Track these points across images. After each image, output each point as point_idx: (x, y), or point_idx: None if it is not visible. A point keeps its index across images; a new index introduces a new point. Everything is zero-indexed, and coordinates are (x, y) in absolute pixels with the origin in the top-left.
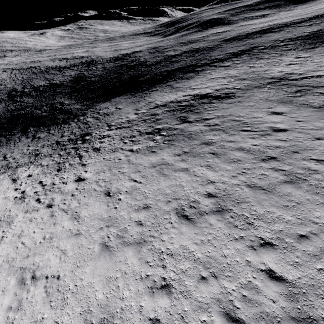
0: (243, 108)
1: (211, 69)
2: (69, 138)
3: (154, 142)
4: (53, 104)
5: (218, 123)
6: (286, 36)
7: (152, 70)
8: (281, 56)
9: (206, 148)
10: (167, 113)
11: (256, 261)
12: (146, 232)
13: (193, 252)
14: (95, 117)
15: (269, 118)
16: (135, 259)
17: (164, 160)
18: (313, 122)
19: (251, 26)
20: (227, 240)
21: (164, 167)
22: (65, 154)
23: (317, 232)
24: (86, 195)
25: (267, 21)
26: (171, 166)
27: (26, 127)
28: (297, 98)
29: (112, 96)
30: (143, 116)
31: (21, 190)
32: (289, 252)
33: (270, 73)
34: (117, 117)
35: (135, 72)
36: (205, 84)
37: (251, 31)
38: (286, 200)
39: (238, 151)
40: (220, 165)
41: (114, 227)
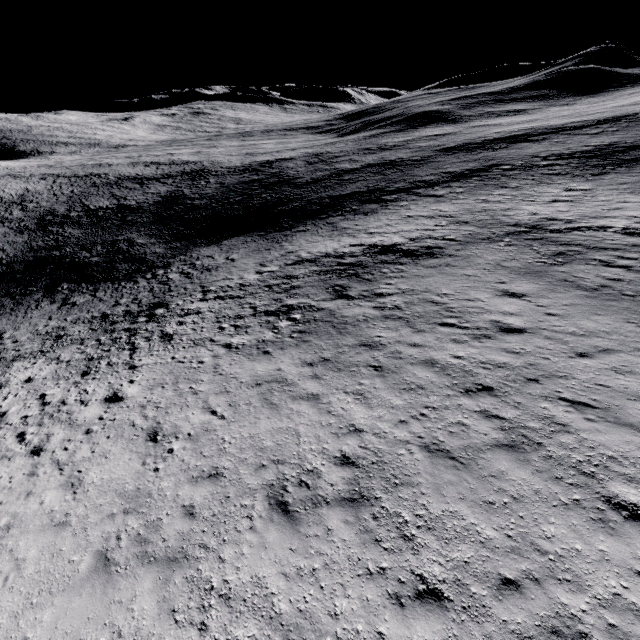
0: (453, 279)
1: (410, 200)
2: (126, 309)
3: (274, 333)
4: (116, 242)
5: (400, 305)
6: (553, 149)
7: (306, 193)
8: (540, 186)
9: (365, 355)
10: (313, 275)
11: (397, 637)
12: (195, 535)
13: (272, 598)
14: (185, 273)
15: (496, 303)
16: (152, 602)
17: (281, 373)
18: (577, 318)
19: (493, 128)
20: (350, 575)
21: (276, 387)
22: (109, 341)
23: (542, 575)
24: (112, 433)
25: (522, 121)
26: (291, 387)
27: (56, 281)
28: (555, 267)
29: (224, 235)
30: (269, 278)
31: (1, 410)
32: (472, 622)
33: (514, 215)
34: (223, 276)
35: (275, 194)
36: (394, 227)
37: (492, 137)
38: (492, 489)
39: (423, 366)
40: (382, 395)
41: (138, 515)
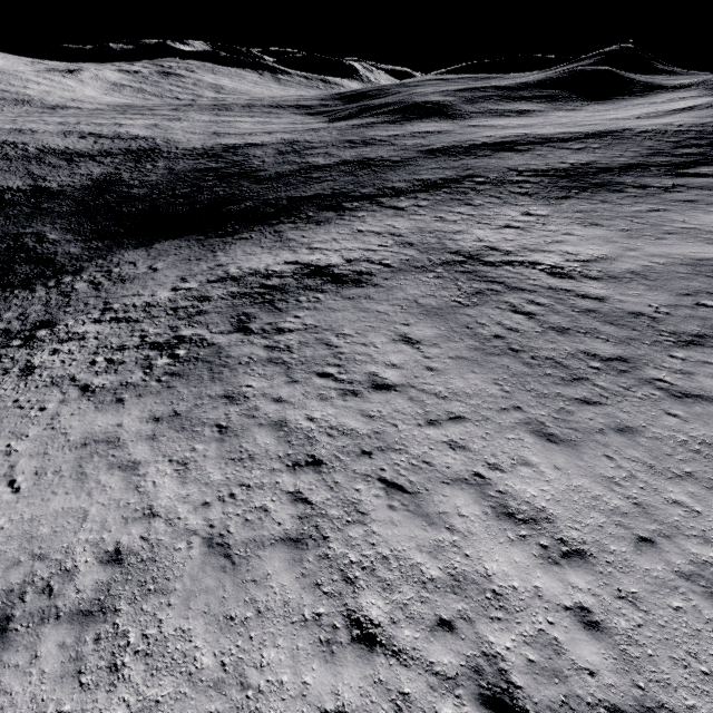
0: (362, 316)
1: (370, 210)
2: (5, 327)
3: (144, 373)
4: (22, 235)
5: (293, 346)
6: (532, 163)
7: (264, 190)
8: (502, 206)
9: (220, 410)
10: (228, 299)
11: None
12: None
13: None
14: (95, 283)
15: (387, 350)
16: None
17: (119, 430)
18: (451, 376)
19: (486, 131)
20: None
21: (101, 450)
22: None
23: None
24: None
25: (518, 126)
26: (117, 450)
27: None
28: (466, 309)
29: (158, 236)
30: (180, 298)
31: None
32: None
33: (461, 240)
34: (135, 291)
35: (230, 189)
36: (339, 243)
37: (481, 142)
38: (243, 599)
39: (270, 429)
40: (206, 466)
41: None
